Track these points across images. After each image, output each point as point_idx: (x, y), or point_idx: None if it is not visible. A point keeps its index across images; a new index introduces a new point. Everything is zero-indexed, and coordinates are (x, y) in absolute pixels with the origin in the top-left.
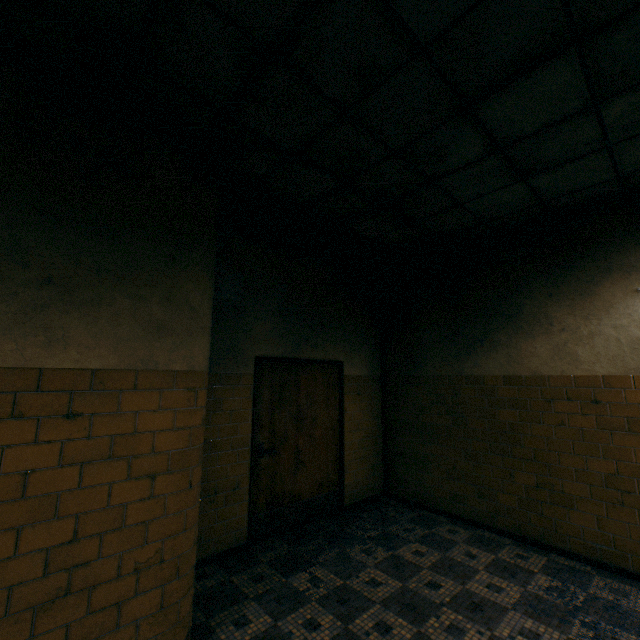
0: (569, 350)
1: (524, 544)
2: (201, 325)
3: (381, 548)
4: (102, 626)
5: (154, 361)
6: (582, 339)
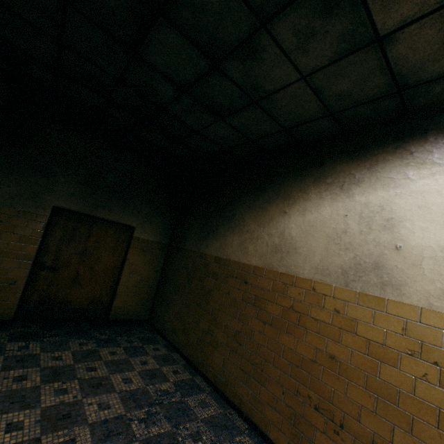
0: (246, 245)
1: (191, 367)
2: None
3: (95, 344)
4: None
5: None
6: (253, 239)
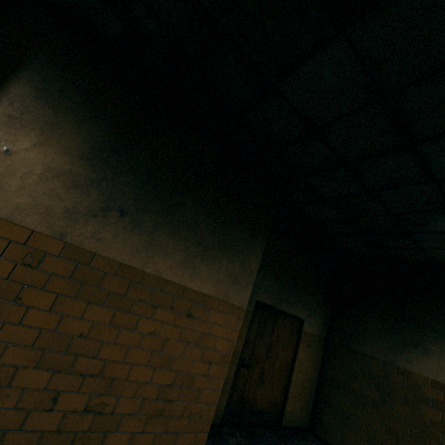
0: None
1: None
2: (252, 282)
3: None
4: (167, 443)
5: (228, 296)
6: None
